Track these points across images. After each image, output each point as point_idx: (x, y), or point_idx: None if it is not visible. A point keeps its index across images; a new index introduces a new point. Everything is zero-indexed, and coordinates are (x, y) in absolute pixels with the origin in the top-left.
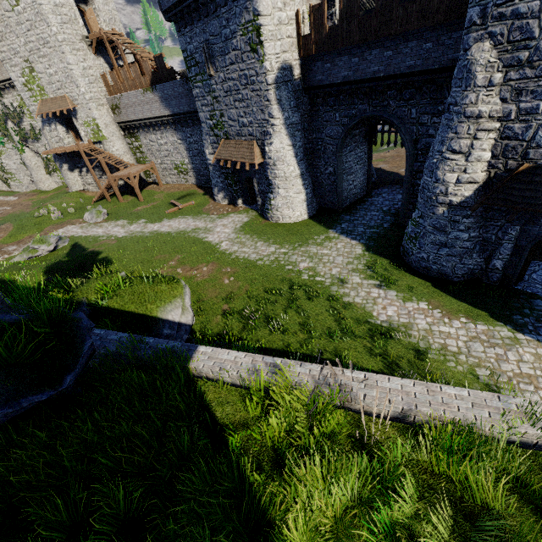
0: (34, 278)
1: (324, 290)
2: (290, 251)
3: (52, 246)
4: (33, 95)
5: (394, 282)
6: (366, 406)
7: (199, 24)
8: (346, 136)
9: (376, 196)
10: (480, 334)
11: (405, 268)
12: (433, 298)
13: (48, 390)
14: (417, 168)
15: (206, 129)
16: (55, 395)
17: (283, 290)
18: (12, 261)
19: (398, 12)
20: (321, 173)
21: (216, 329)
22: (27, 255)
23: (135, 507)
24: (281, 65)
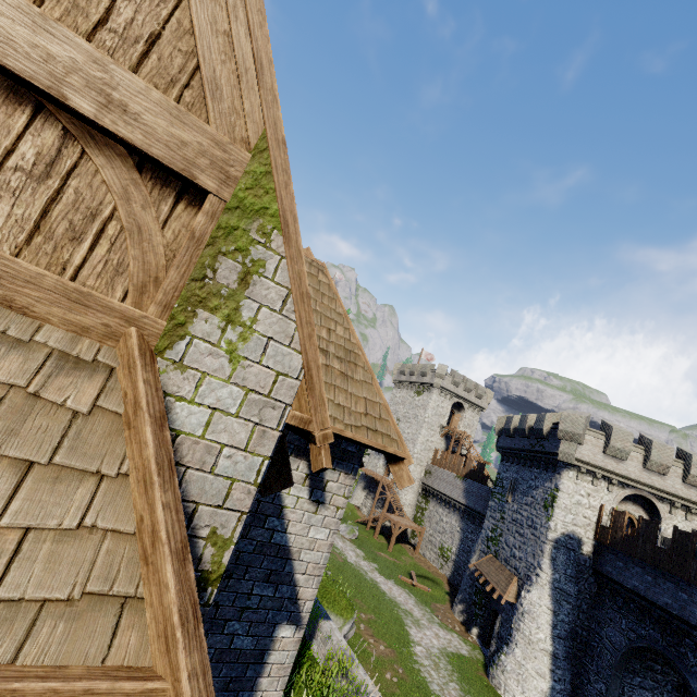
0: None
1: None
2: None
3: None
4: None
5: None
6: None
7: (517, 466)
8: (629, 655)
9: None
10: None
11: None
12: None
13: None
14: None
15: (483, 535)
16: None
17: None
18: None
19: (692, 564)
20: (589, 680)
21: None
22: None
23: None
24: (568, 532)
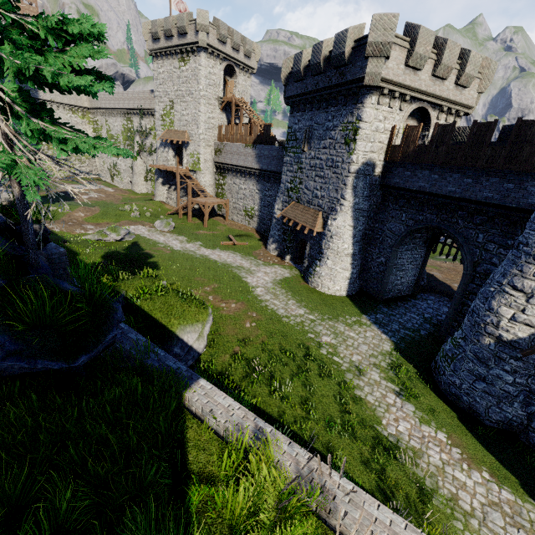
0: (94, 257)
1: (339, 372)
2: (317, 319)
3: (120, 237)
4: (164, 124)
5: (415, 396)
6: (343, 526)
7: (309, 113)
8: (407, 236)
9: (420, 300)
10: (503, 503)
11: (431, 385)
12: (455, 433)
13: (62, 362)
14: (472, 289)
15: (283, 189)
16: (64, 368)
17: (297, 355)
18: (85, 237)
19: (486, 151)
20: (372, 259)
21: (220, 367)
22: (98, 236)
23: (75, 519)
24: (366, 161)
